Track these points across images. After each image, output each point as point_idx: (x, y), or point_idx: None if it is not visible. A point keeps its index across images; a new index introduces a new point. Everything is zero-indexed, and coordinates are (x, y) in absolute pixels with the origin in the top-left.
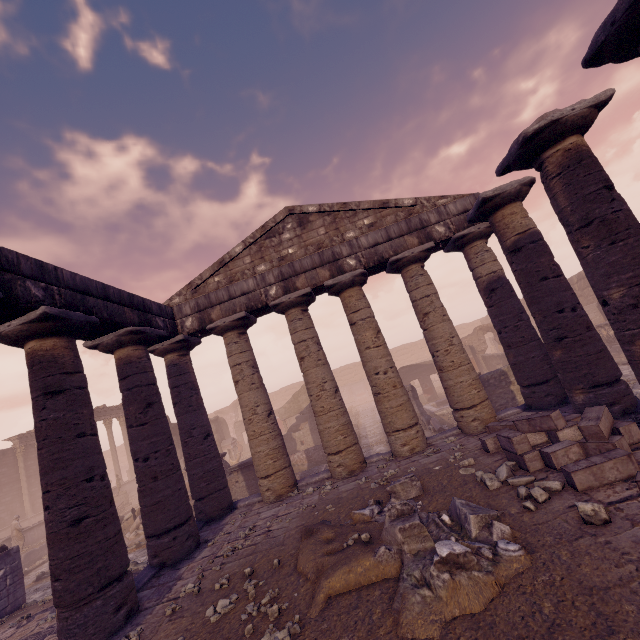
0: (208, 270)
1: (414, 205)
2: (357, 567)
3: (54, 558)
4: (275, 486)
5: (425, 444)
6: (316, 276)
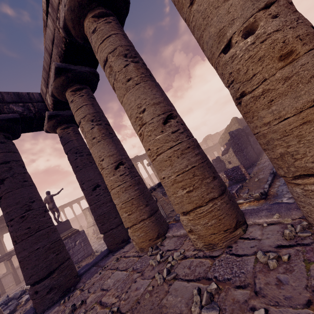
0: (44, 43)
1: None
2: None
3: None
4: (135, 239)
5: None
6: None
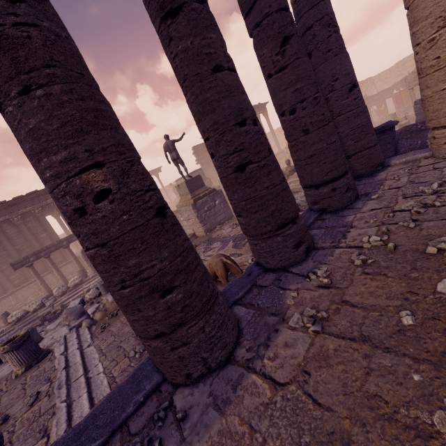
0: None
1: None
2: None
3: (231, 199)
4: None
5: None
6: None
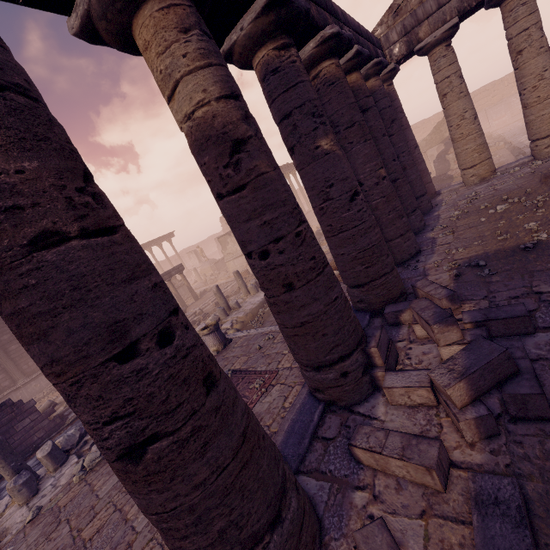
0: None
1: None
2: None
3: None
4: (480, 172)
5: None
6: None
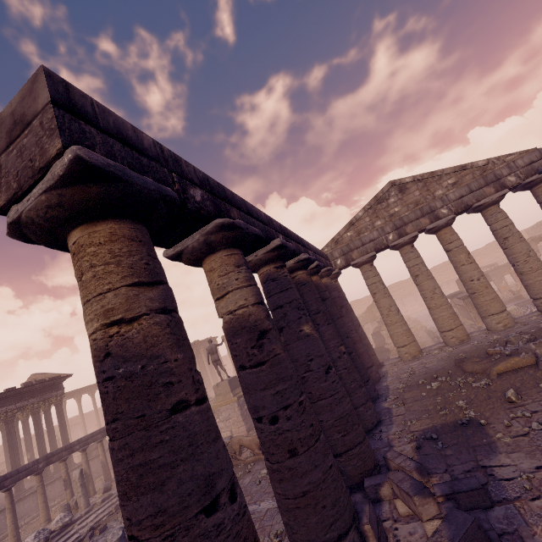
0: (343, 229)
1: (487, 164)
2: (511, 361)
3: None
4: (410, 351)
5: (514, 322)
6: (419, 224)
